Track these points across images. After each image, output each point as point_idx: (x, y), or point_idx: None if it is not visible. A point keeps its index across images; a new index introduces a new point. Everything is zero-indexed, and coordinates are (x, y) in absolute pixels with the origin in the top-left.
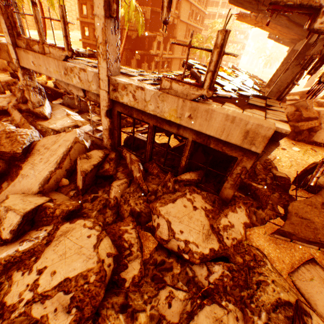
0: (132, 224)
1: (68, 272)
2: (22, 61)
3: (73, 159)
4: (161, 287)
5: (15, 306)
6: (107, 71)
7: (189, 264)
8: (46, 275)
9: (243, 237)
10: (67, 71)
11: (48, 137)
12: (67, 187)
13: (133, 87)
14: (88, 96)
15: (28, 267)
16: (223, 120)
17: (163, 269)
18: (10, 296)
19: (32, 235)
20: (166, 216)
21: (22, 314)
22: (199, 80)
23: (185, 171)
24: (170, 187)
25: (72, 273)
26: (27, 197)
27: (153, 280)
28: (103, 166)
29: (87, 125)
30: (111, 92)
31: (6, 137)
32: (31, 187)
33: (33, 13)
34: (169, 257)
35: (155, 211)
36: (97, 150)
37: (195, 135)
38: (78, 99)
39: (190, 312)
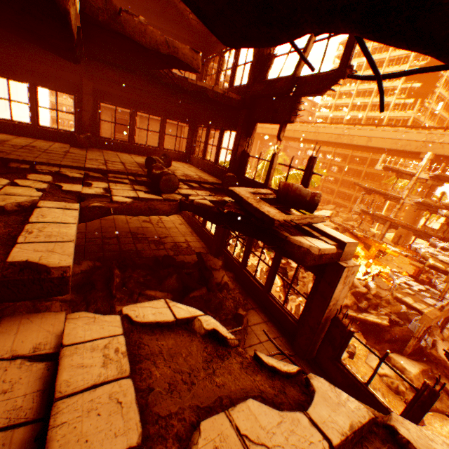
0: None
1: None
2: None
3: None
4: None
5: None
6: None
7: None
8: None
9: None
10: None
11: None
12: None
13: None
14: None
15: None
16: None
17: None
18: None
19: None
20: None
21: None
22: None
23: None
24: None
25: None
26: None
27: None
28: None
29: None
30: None
31: None
32: None
33: None
34: None
35: None
36: None
37: None
38: None
39: None
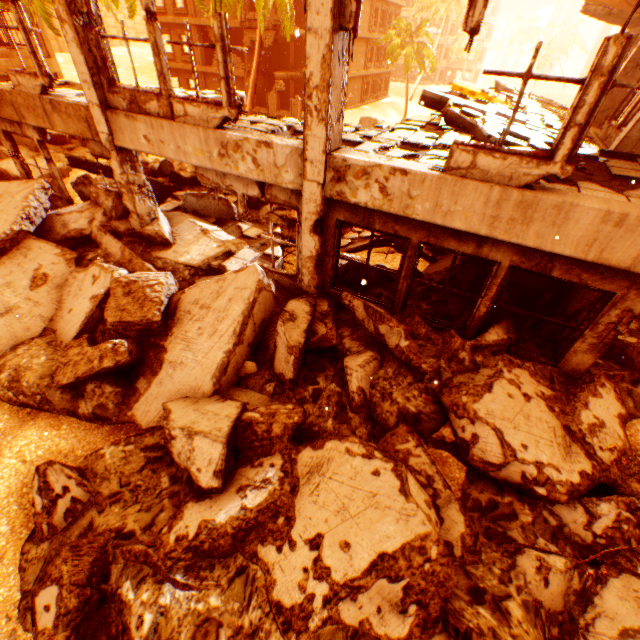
0: (412, 437)
1: (377, 542)
2: (119, 137)
3: (258, 323)
4: (514, 551)
5: (306, 608)
6: (325, 142)
7: (546, 503)
8: (332, 550)
9: (624, 444)
10: (226, 148)
11: (199, 284)
12: (255, 377)
13: (383, 170)
14: (269, 195)
15: (279, 536)
16: (596, 222)
17: (498, 516)
18: (281, 591)
19: (249, 476)
20: (490, 420)
21: (326, 621)
22: (473, 131)
23: (482, 325)
24: (464, 359)
25: (386, 544)
26: (200, 404)
27: (489, 538)
28: (313, 331)
29: (245, 248)
30: (327, 185)
31: (125, 293)
32: (196, 384)
33: (150, 36)
34: (502, 494)
35: (462, 412)
36: (296, 300)
37: (517, 255)
38: (244, 202)
39: (580, 590)
